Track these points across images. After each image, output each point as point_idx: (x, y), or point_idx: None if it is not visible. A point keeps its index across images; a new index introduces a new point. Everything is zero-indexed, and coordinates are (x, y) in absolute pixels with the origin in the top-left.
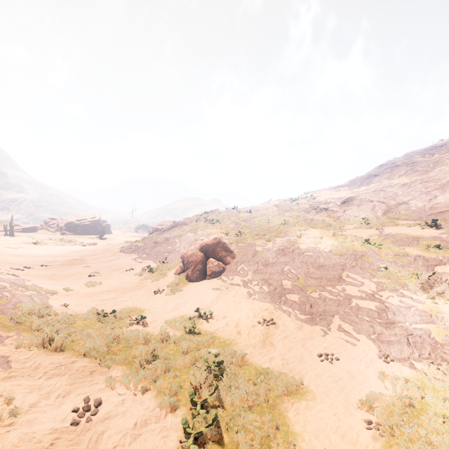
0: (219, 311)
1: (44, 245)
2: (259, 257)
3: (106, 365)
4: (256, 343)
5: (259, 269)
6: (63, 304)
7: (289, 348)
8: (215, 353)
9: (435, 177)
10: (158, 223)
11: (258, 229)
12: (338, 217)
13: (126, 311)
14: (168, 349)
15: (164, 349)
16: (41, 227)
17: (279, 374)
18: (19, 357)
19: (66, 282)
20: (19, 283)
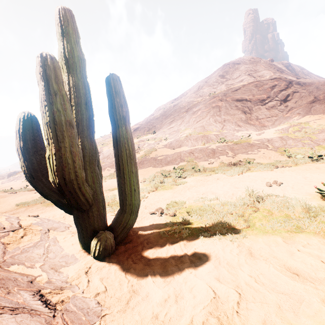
0: None
1: None
2: None
3: (15, 191)
4: None
5: None
6: None
7: None
8: None
9: (166, 114)
10: None
11: None
12: None
13: None
14: None
15: None
16: None
17: None
18: None
19: None
20: None
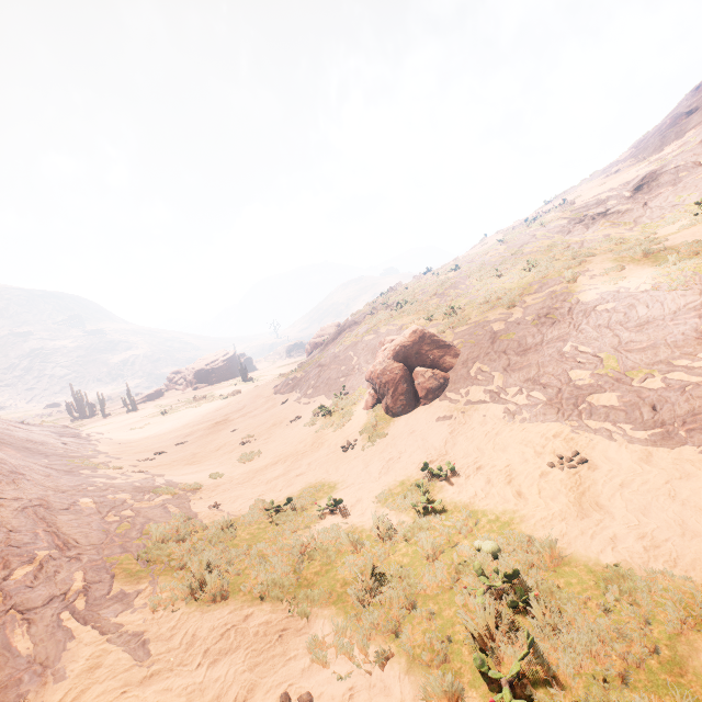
0: (464, 459)
1: (175, 412)
2: (505, 342)
3: (301, 614)
4: (564, 510)
5: (512, 364)
6: (212, 504)
7: (642, 508)
8: (491, 550)
9: None
10: (316, 334)
11: (483, 293)
12: (635, 219)
13: (308, 493)
14: (399, 555)
15: (391, 557)
16: (166, 388)
17: (650, 575)
18: (161, 629)
19: (212, 463)
20: (147, 485)
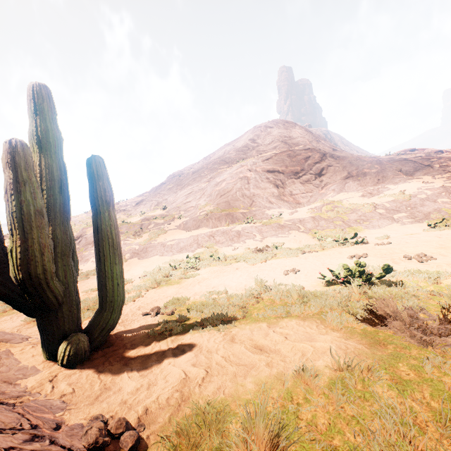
0: None
1: None
2: None
3: None
4: None
5: None
6: None
7: None
8: None
9: (182, 183)
10: None
11: None
12: (131, 213)
13: None
14: None
15: None
16: None
17: None
18: None
19: None
20: None
